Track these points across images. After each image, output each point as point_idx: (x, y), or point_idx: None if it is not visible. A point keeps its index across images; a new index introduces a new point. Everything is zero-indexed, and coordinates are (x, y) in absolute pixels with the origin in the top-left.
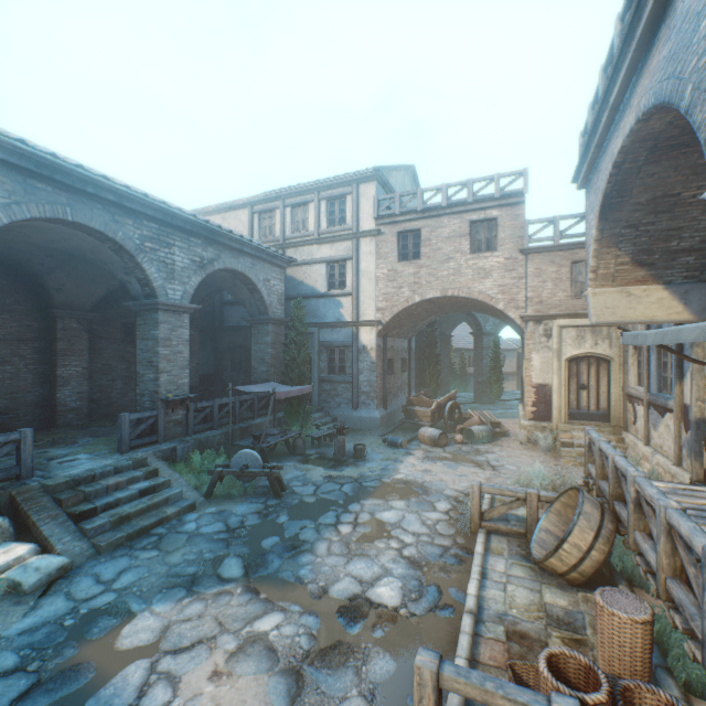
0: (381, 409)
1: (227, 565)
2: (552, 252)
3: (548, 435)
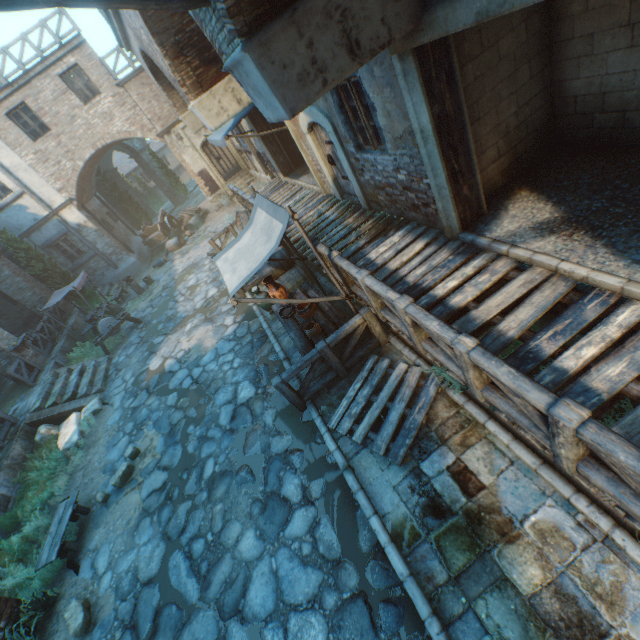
0: (132, 255)
1: (157, 341)
2: (137, 76)
3: (224, 197)
